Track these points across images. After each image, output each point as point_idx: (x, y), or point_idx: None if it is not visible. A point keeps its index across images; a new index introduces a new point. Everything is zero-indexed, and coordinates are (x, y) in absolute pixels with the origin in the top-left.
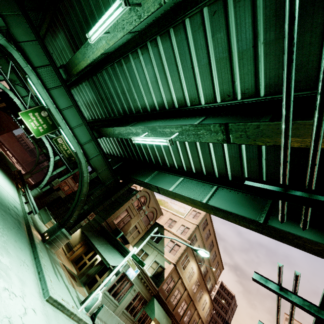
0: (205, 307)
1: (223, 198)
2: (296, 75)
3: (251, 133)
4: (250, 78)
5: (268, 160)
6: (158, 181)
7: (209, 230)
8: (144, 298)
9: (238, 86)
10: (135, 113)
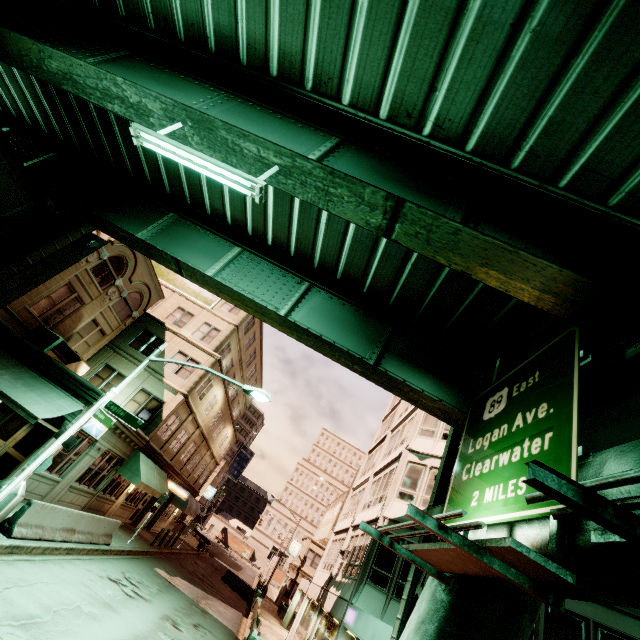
0: (225, 442)
1: (317, 311)
2: (540, 141)
3: (438, 237)
4: (467, 100)
5: (417, 267)
6: (177, 243)
7: (255, 333)
8: (118, 456)
9: (438, 103)
10: (127, 17)
